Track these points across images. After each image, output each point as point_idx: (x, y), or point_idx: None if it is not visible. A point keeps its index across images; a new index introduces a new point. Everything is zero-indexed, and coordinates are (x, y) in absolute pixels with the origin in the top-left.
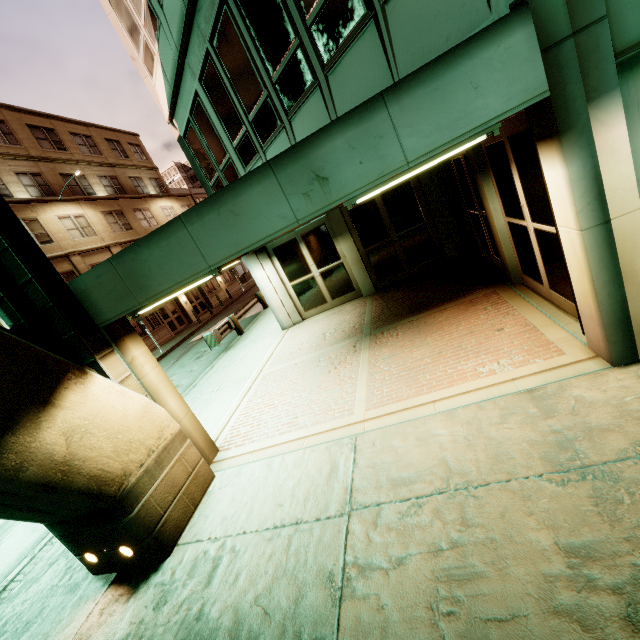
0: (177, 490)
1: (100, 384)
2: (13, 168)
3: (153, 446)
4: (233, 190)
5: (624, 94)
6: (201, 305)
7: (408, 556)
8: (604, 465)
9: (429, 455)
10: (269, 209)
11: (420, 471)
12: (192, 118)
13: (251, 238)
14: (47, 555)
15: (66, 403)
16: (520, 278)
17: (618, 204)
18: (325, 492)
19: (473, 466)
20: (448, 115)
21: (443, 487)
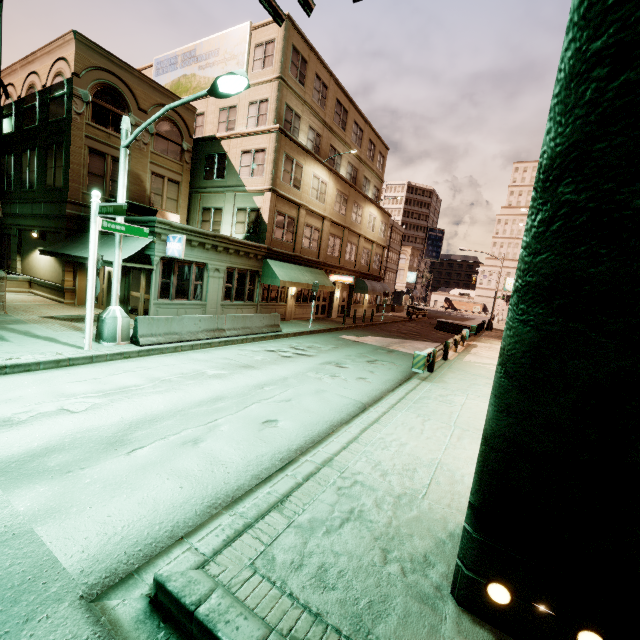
0: None
1: None
2: (310, 122)
3: None
4: None
5: None
6: (342, 308)
7: None
8: None
9: None
10: None
11: None
12: None
13: None
14: (324, 497)
15: None
16: None
17: None
18: None
19: None
20: None
21: None
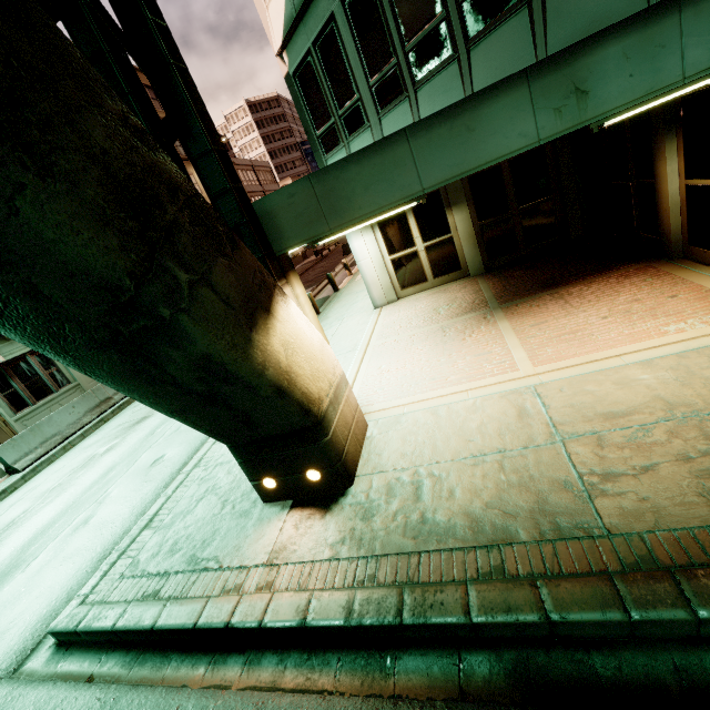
0: (349, 428)
1: (294, 308)
2: None
3: (331, 381)
4: (475, 101)
5: None
6: None
7: (654, 465)
8: None
9: (637, 395)
10: (510, 125)
11: (632, 407)
12: (315, 49)
13: (480, 158)
14: (187, 494)
15: (279, 317)
16: (681, 252)
17: None
18: (521, 428)
19: (696, 399)
20: None
21: (668, 416)
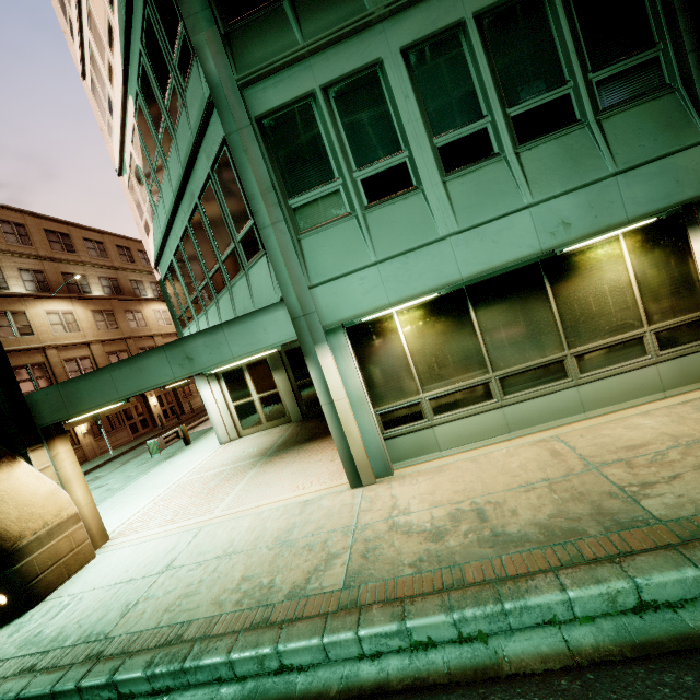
0: (58, 559)
1: (24, 468)
2: (18, 265)
3: (50, 521)
4: (141, 356)
5: (333, 343)
6: (172, 409)
7: (175, 589)
8: (295, 539)
9: (230, 538)
10: (160, 370)
11: (218, 547)
12: (169, 272)
13: (148, 384)
14: None
15: None
16: None
17: (336, 394)
18: (159, 561)
19: (244, 543)
20: (253, 339)
21: (221, 554)
